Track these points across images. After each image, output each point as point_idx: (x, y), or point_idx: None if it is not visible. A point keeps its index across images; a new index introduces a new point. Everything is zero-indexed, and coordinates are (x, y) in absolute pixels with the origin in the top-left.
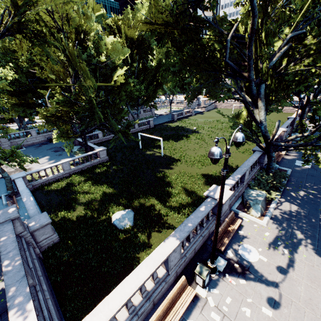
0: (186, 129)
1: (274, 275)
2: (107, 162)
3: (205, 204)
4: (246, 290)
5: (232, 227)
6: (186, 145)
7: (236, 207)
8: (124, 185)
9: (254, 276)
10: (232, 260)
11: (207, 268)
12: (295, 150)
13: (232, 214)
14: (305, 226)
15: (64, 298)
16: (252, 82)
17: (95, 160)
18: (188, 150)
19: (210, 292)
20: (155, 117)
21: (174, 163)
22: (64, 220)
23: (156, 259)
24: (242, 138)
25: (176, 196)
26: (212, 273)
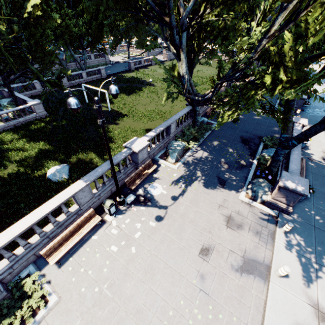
0: (142, 81)
1: (167, 202)
2: (46, 117)
3: (120, 154)
4: (143, 213)
5: (147, 172)
6: (138, 99)
7: (159, 156)
8: (62, 141)
9: (153, 204)
10: (141, 195)
11: (112, 201)
12: (210, 105)
13: (150, 161)
14: (206, 168)
15: None
16: (174, 29)
17: (30, 116)
18: (138, 104)
19: (116, 217)
20: (110, 65)
21: (121, 119)
22: None
23: (62, 198)
24: (114, 90)
25: (116, 150)
26: (120, 205)
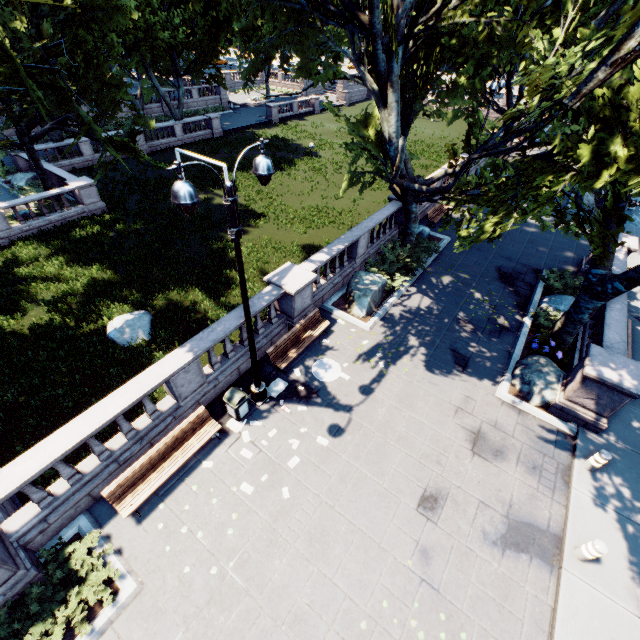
0: (293, 147)
1: (352, 397)
2: (104, 215)
3: (260, 297)
4: (303, 418)
5: (311, 334)
6: (286, 184)
7: (333, 302)
8: (137, 265)
9: (322, 401)
10: (298, 381)
11: (243, 393)
12: (442, 201)
13: (316, 313)
14: (428, 330)
15: (9, 457)
16: (377, 41)
17: (71, 210)
18: (288, 194)
19: (250, 425)
20: (230, 111)
21: (252, 222)
22: (3, 335)
23: (145, 383)
24: (265, 168)
25: None
26: (258, 401)
